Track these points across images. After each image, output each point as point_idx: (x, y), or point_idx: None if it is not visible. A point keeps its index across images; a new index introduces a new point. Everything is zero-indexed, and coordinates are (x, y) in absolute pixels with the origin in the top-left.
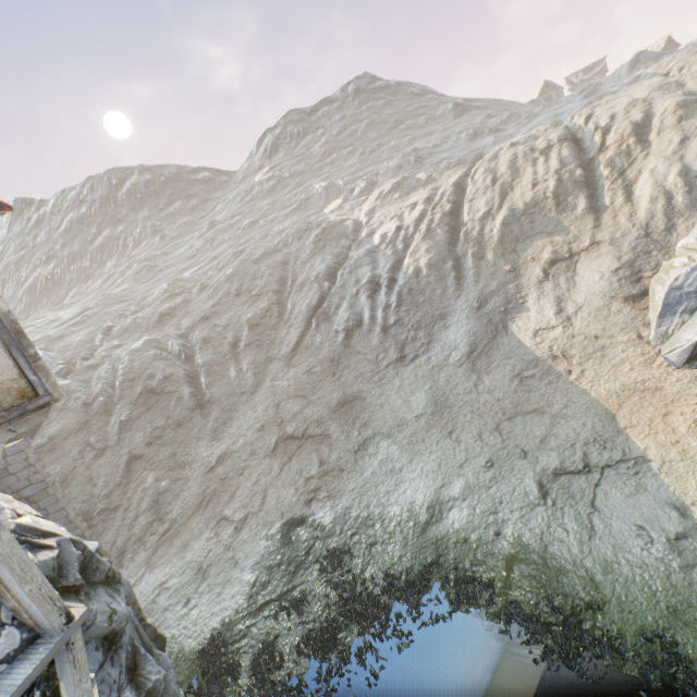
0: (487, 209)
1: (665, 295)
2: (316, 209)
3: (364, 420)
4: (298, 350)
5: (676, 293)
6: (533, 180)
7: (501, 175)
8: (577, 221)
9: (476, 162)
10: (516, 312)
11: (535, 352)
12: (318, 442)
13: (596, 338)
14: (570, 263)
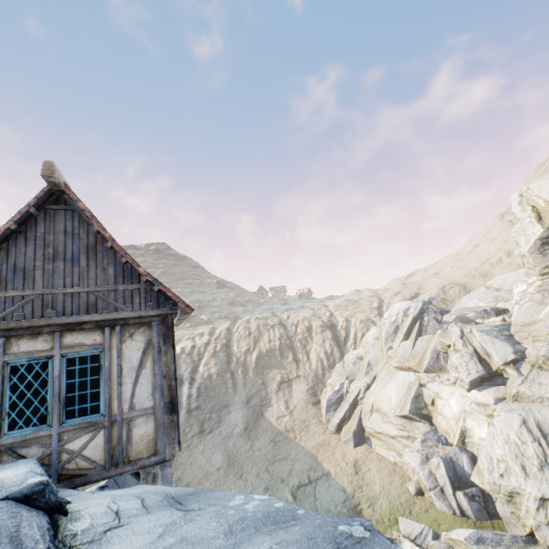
0: (248, 348)
1: (327, 402)
2: None
3: (178, 475)
4: None
5: (330, 402)
6: (269, 339)
7: (253, 332)
8: (290, 364)
9: (236, 319)
10: (267, 406)
11: (279, 428)
12: None
13: (304, 421)
14: (289, 383)
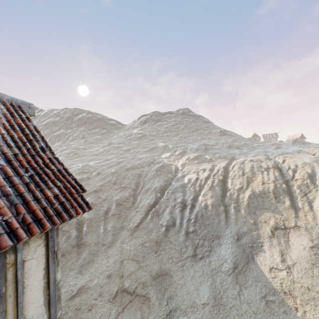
0: (240, 186)
1: None
2: (158, 153)
3: (170, 293)
4: (139, 227)
5: None
6: (262, 180)
7: (246, 172)
8: (286, 210)
9: (232, 160)
10: (258, 250)
11: (272, 283)
12: (142, 302)
13: (308, 289)
14: (285, 232)
